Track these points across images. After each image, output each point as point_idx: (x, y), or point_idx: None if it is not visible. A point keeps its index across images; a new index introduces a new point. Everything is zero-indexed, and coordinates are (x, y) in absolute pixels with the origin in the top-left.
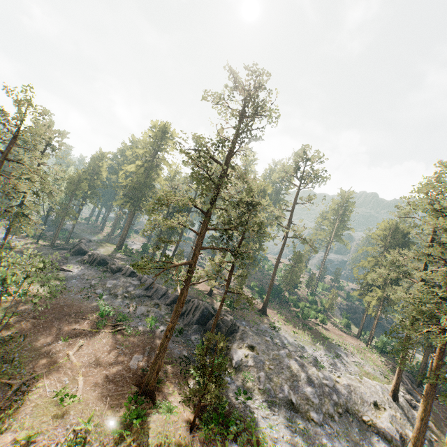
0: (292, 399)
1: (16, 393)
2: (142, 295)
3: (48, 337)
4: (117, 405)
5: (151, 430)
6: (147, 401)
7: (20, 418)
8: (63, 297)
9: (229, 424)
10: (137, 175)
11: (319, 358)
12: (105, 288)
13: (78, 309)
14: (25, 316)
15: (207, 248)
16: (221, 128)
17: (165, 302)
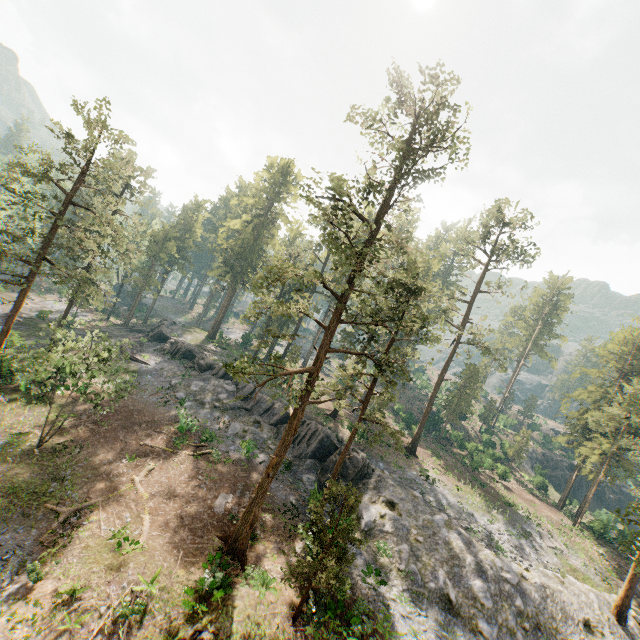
0: (449, 595)
1: (63, 525)
2: (237, 406)
3: (110, 452)
4: (193, 564)
5: (237, 611)
6: (233, 565)
7: (65, 562)
8: (134, 399)
9: (351, 621)
10: (243, 235)
11: (496, 535)
12: (189, 392)
13: (151, 417)
14: (83, 420)
15: (337, 350)
16: (374, 167)
17: (269, 421)
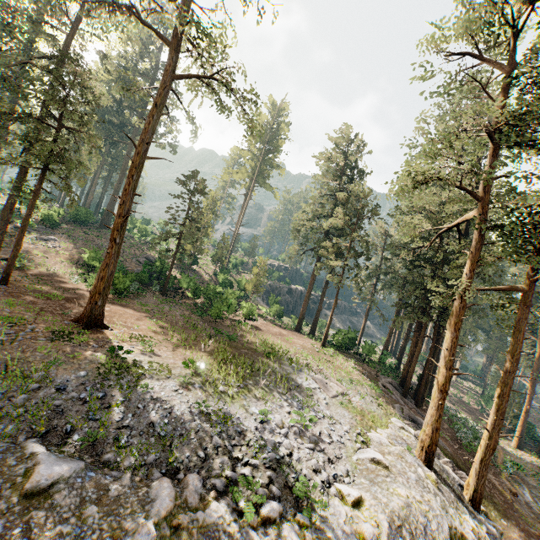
0: None
1: None
2: None
3: None
4: None
5: None
6: None
7: None
8: None
9: None
10: None
11: (283, 444)
12: None
13: None
14: None
15: None
16: None
17: None
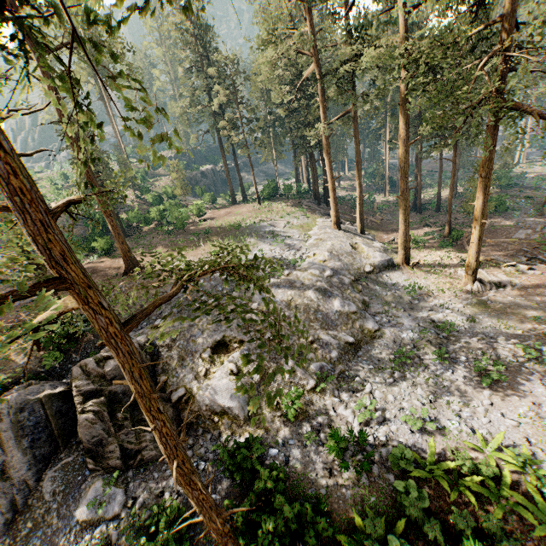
0: (348, 341)
1: None
2: None
3: None
4: None
5: None
6: None
7: None
8: None
9: None
10: None
11: (277, 255)
12: None
13: None
14: None
15: None
16: None
17: None
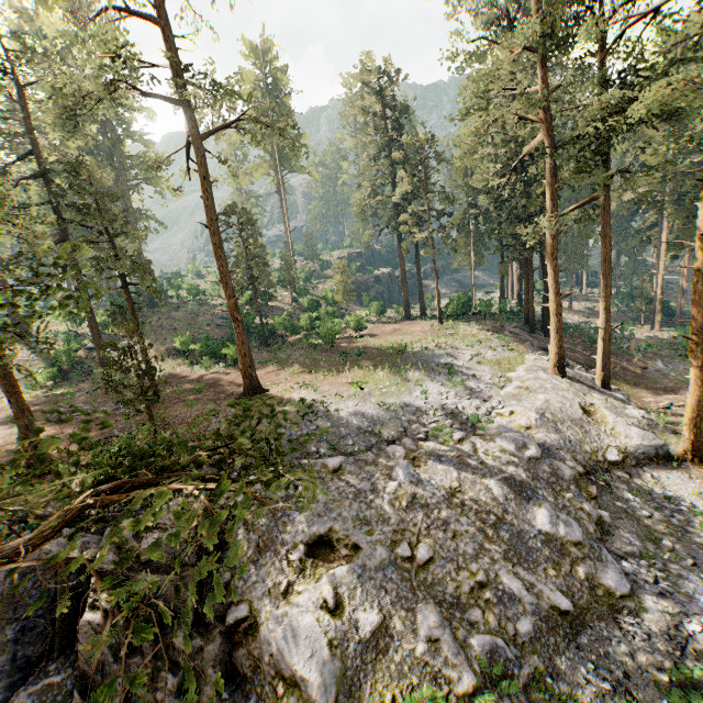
0: (558, 605)
1: None
2: None
3: None
4: None
5: None
6: None
7: None
8: None
9: None
10: None
11: (448, 404)
12: None
13: None
14: None
15: None
16: None
17: None
